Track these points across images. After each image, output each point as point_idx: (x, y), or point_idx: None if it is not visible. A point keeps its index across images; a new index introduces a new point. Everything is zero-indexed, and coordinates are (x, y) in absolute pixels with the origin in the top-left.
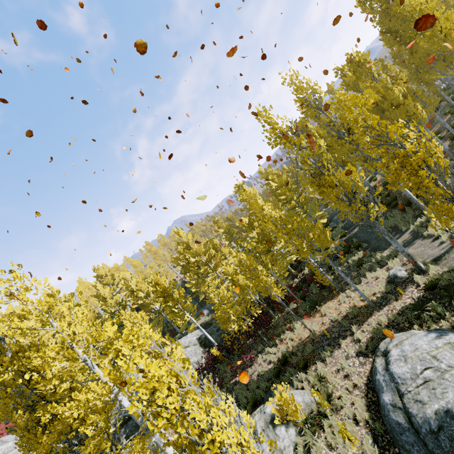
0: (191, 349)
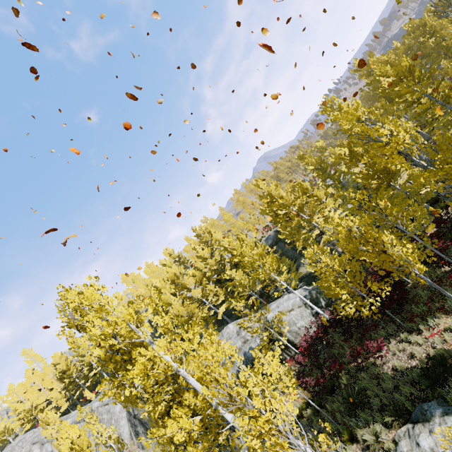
0: (296, 312)
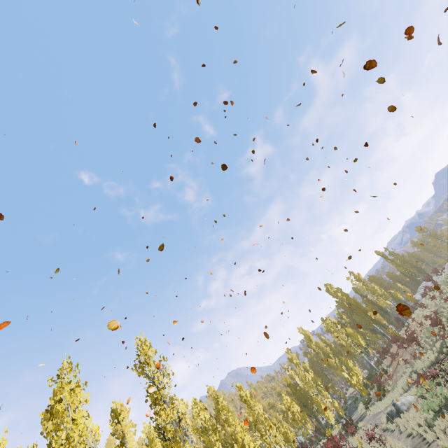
0: None
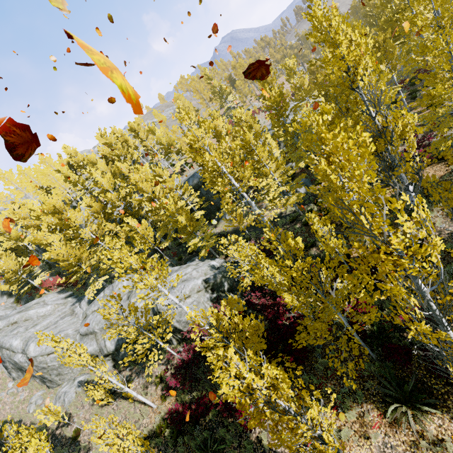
0: (193, 300)
